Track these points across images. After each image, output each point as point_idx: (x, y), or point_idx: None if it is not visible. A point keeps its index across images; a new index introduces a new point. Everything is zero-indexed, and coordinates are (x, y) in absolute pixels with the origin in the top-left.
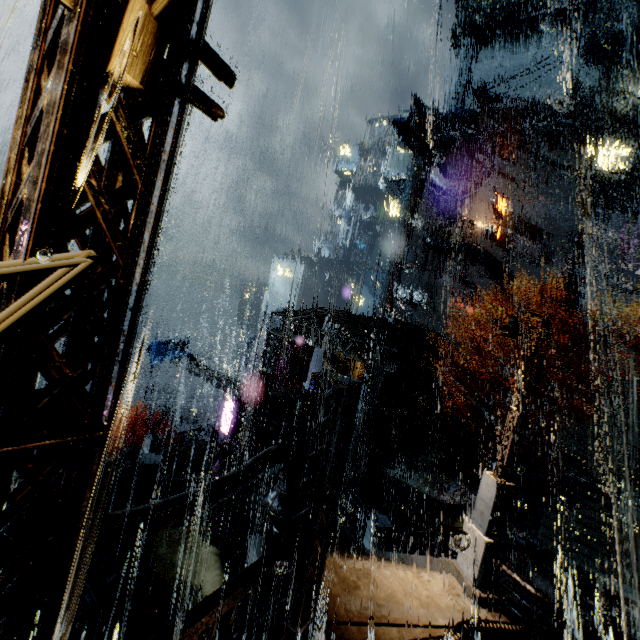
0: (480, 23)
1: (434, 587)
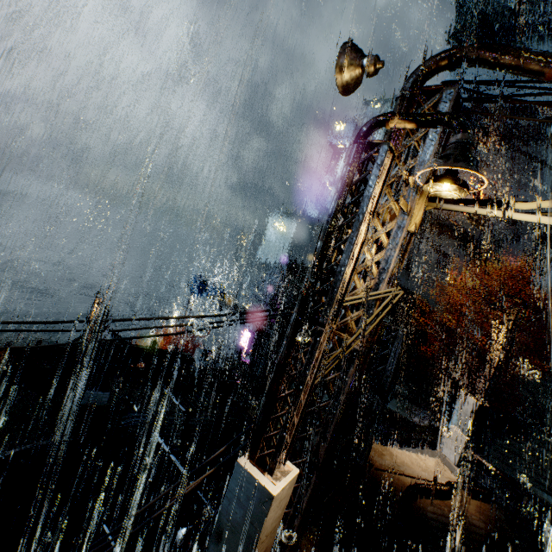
0: (478, 27)
1: (429, 463)
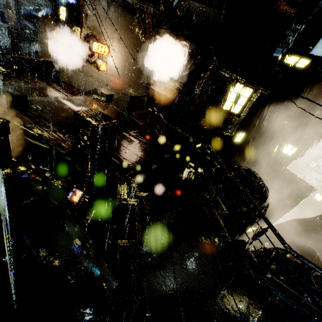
0: None
1: None
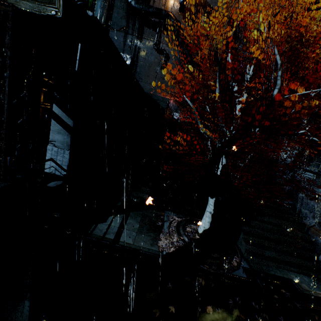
0: None
1: None
